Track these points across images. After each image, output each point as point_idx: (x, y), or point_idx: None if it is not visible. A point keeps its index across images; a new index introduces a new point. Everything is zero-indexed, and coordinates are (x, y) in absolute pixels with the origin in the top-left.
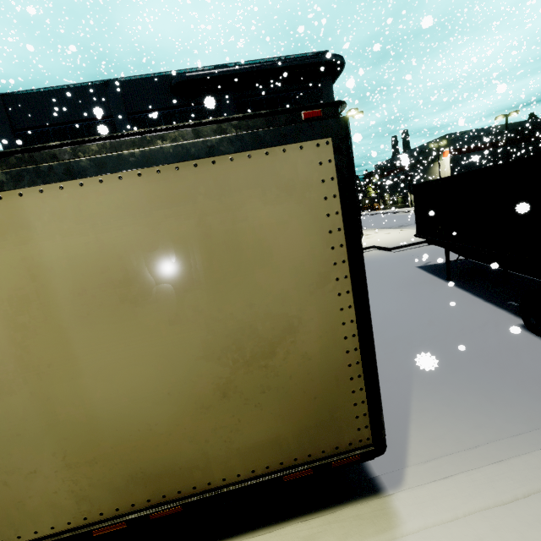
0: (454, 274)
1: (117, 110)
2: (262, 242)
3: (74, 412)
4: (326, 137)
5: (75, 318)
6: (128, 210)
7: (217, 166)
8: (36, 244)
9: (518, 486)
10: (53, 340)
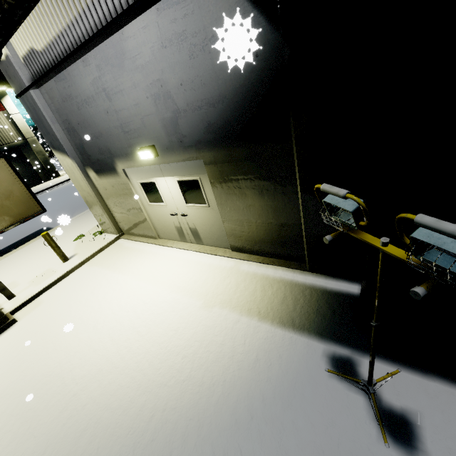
0: None
1: None
2: None
3: None
4: (2, 158)
5: None
6: None
7: None
8: None
9: (83, 213)
10: None
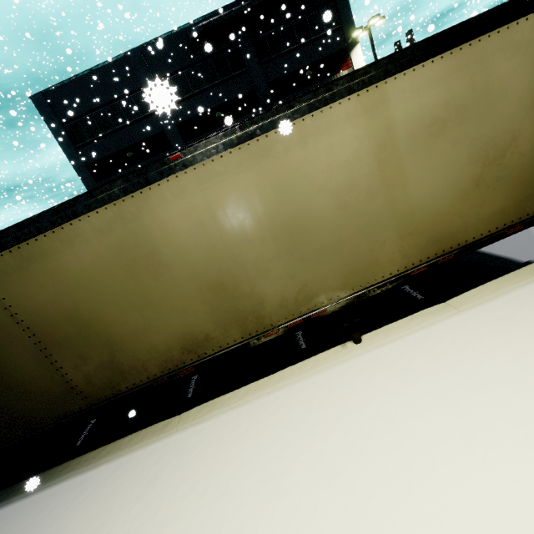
0: None
1: (145, 80)
2: (502, 85)
3: (403, 206)
4: None
5: (407, 150)
6: (435, 80)
7: (481, 43)
8: (391, 110)
9: None
10: (396, 165)
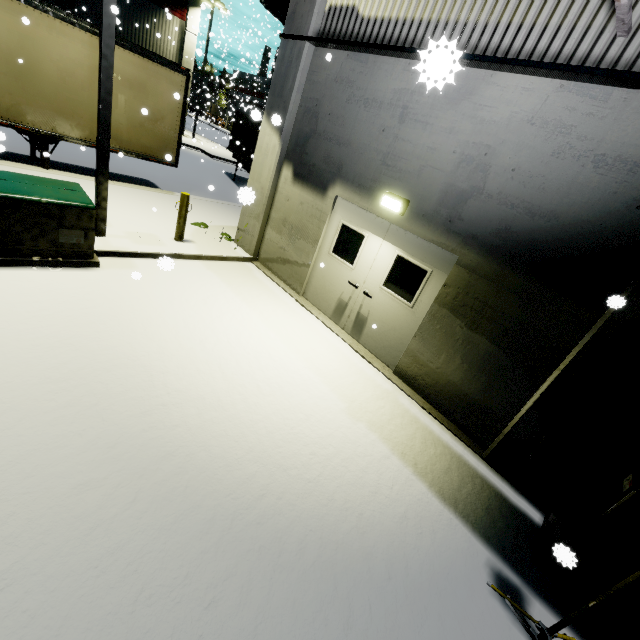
0: (239, 180)
1: None
2: (163, 92)
3: None
4: (185, 76)
5: None
6: (133, 64)
7: (158, 67)
8: None
9: (209, 200)
10: None
